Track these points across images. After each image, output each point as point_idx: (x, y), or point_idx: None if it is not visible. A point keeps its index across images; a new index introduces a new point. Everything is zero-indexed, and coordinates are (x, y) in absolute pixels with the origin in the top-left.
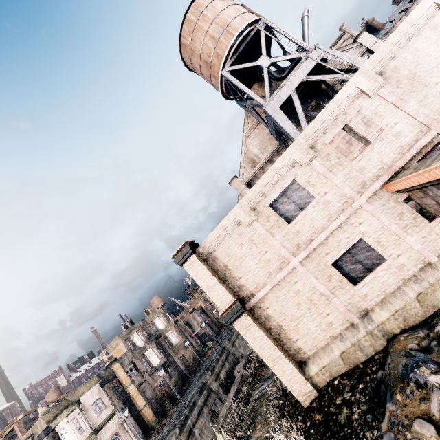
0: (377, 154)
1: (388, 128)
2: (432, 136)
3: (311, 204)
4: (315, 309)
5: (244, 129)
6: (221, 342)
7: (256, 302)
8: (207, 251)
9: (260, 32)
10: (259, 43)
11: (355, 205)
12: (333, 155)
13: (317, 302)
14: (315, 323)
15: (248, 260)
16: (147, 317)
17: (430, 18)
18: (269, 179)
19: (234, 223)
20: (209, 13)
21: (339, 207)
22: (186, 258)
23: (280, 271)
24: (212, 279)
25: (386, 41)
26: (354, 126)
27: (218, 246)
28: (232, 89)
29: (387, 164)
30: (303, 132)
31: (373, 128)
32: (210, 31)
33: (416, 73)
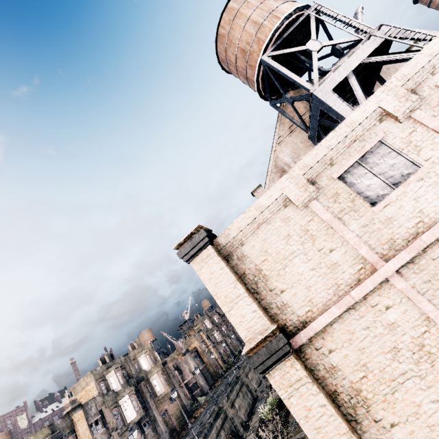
0: None
1: None
2: None
3: (414, 175)
4: (430, 363)
5: (275, 135)
6: (217, 400)
7: (308, 338)
8: (231, 244)
9: (310, 18)
10: (304, 38)
11: None
12: None
13: (434, 350)
14: (433, 394)
15: (298, 263)
16: (131, 353)
17: None
18: (341, 138)
19: (279, 202)
20: (253, 0)
21: None
22: (197, 249)
23: (356, 284)
24: (236, 287)
25: None
26: None
27: (249, 237)
28: (269, 84)
29: None
30: (399, 71)
31: None
32: (253, 17)
33: None
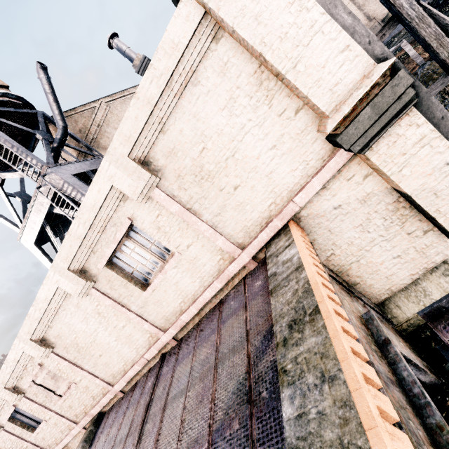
0: (76, 398)
1: (75, 384)
2: (110, 397)
3: (41, 424)
4: None
5: None
6: None
7: None
8: None
9: None
10: None
11: (74, 432)
12: (40, 395)
13: None
14: None
15: None
16: None
17: (67, 295)
18: None
19: None
20: None
21: (66, 428)
22: None
23: None
24: None
25: (29, 315)
26: (41, 382)
27: None
28: None
29: (88, 406)
30: None
31: (62, 382)
32: None
33: (78, 344)
